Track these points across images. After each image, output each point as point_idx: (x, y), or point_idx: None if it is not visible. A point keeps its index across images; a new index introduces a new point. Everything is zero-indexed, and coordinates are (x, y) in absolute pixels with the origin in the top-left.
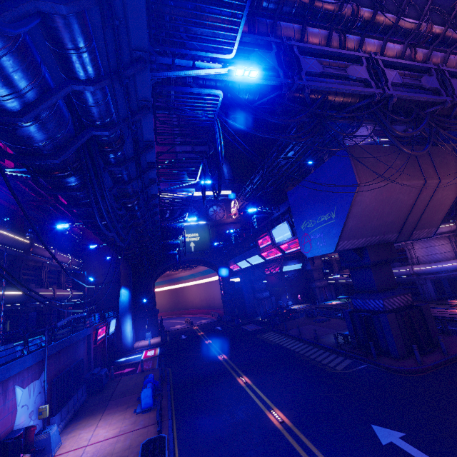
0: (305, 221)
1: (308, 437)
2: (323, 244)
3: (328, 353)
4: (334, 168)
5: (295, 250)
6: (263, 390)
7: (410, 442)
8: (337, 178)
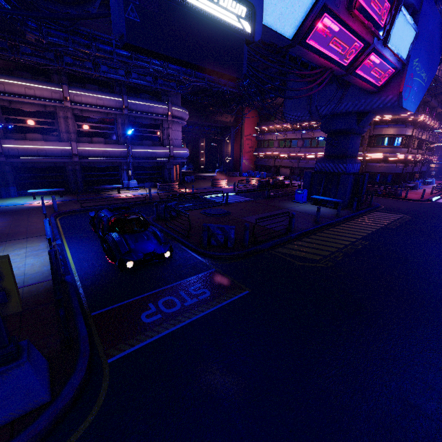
0: (418, 59)
1: None
2: (414, 101)
3: (368, 217)
4: (441, 39)
5: (365, 79)
6: None
7: None
8: (438, 50)
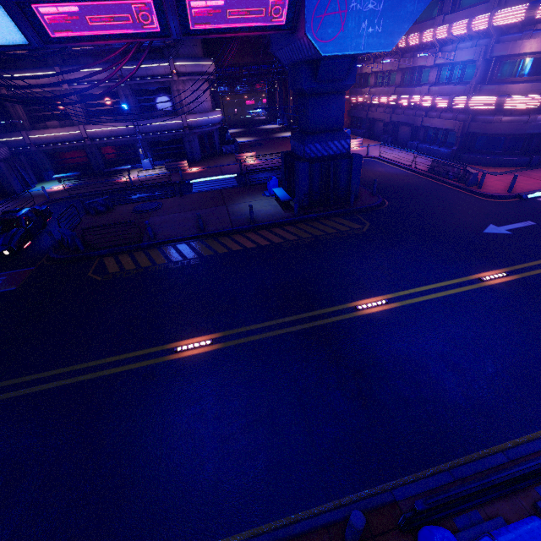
0: None
1: (524, 261)
2: (375, 30)
3: (303, 225)
4: None
5: (229, 29)
6: (417, 283)
7: (502, 225)
8: None
